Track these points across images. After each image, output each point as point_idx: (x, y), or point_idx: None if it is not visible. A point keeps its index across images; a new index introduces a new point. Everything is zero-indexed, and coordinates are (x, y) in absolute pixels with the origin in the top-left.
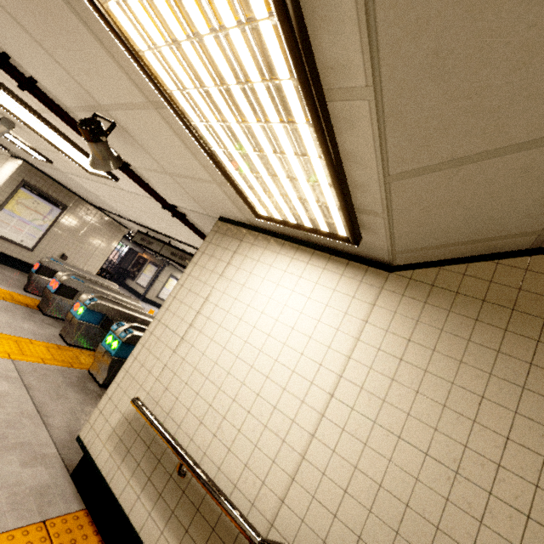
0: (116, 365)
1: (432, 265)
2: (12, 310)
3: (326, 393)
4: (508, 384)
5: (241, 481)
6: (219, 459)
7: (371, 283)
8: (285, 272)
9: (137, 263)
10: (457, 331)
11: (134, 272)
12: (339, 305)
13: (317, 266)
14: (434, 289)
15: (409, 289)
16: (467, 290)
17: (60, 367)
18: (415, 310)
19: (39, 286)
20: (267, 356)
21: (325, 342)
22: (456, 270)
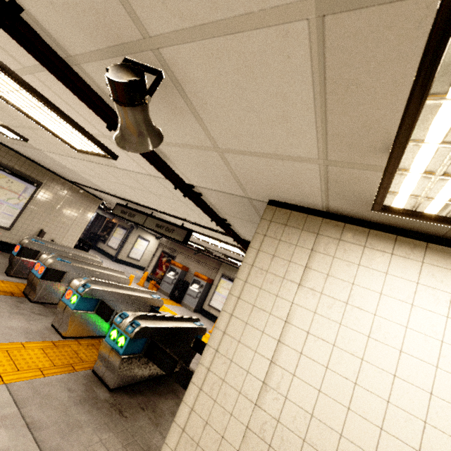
0: (124, 363)
1: None
2: None
3: None
4: None
5: None
6: None
7: None
8: (418, 284)
9: (106, 227)
10: None
11: (104, 235)
12: None
13: None
14: None
15: None
16: None
17: (62, 375)
18: None
19: (22, 269)
20: (444, 434)
21: None
22: None
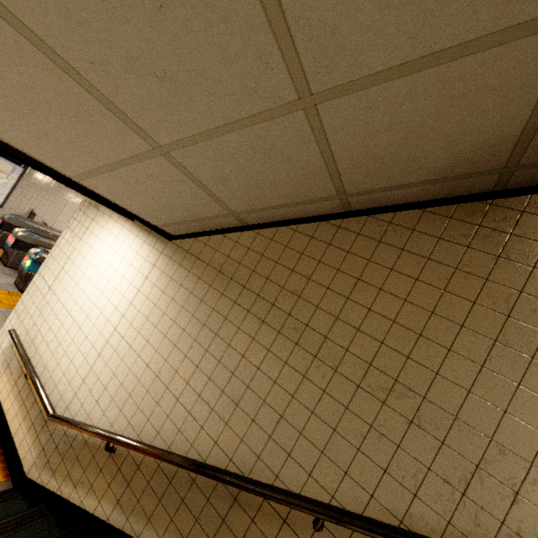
0: None
1: (192, 236)
2: None
3: (113, 327)
4: (198, 322)
5: (60, 383)
6: (52, 370)
7: (157, 249)
8: (116, 238)
9: None
10: (188, 286)
11: None
12: (137, 265)
13: (134, 234)
14: (187, 255)
15: (175, 254)
16: (203, 256)
17: (5, 309)
18: (173, 270)
19: (4, 241)
20: (91, 302)
21: (123, 292)
22: (203, 241)
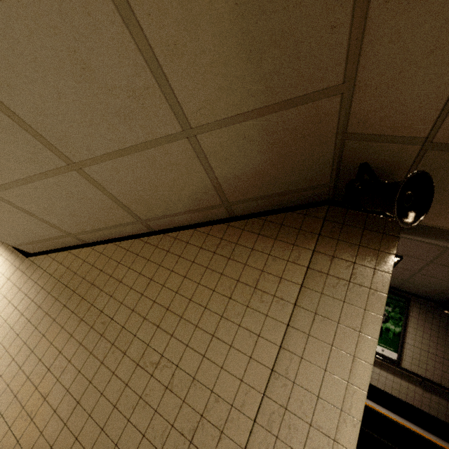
0: None
1: (45, 253)
2: None
3: None
4: (32, 326)
5: None
6: None
7: (15, 265)
8: None
9: None
10: (31, 295)
11: None
12: None
13: None
14: (38, 268)
15: (28, 268)
16: (50, 269)
17: None
18: (23, 282)
19: None
20: None
21: None
22: (53, 256)
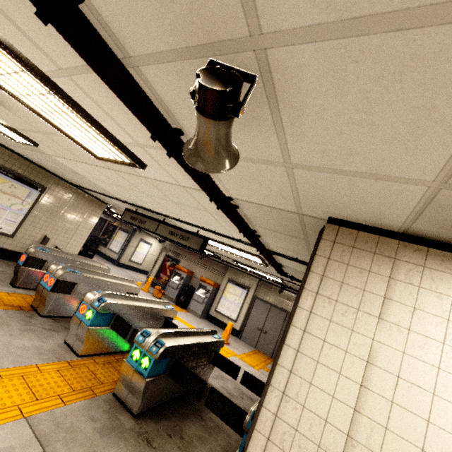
0: (149, 386)
1: None
2: (5, 321)
3: None
4: None
5: None
6: None
7: None
8: None
9: (107, 231)
10: None
11: (105, 239)
12: None
13: None
14: None
15: None
16: None
17: (83, 402)
18: None
19: (28, 279)
20: None
21: None
22: None
